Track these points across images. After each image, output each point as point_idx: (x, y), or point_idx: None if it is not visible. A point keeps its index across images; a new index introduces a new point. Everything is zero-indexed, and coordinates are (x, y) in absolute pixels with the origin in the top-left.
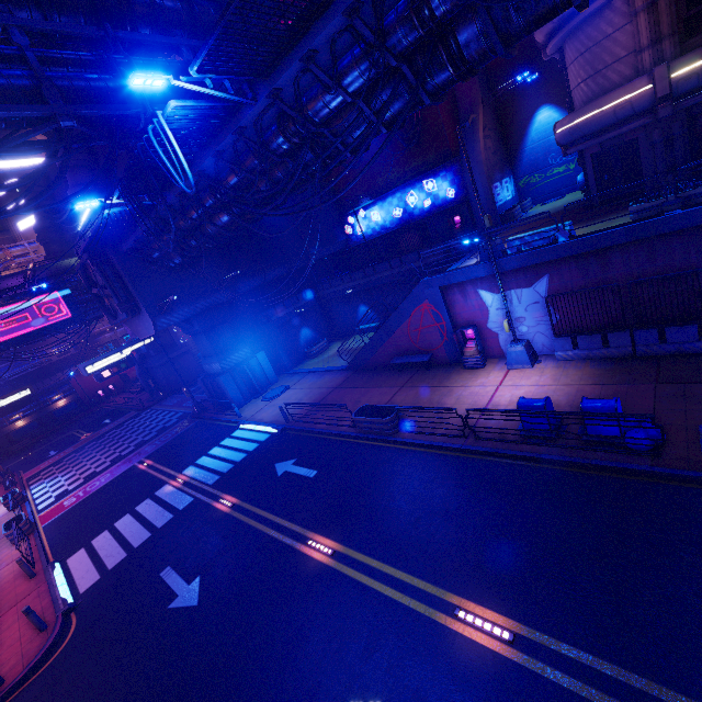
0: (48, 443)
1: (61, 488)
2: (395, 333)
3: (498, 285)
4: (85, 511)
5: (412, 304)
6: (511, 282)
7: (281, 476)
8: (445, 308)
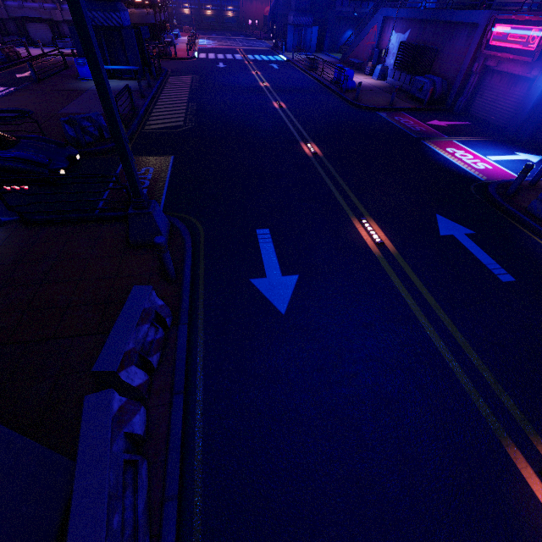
0: (215, 32)
1: (209, 43)
2: (361, 42)
3: (398, 27)
4: (212, 49)
5: (373, 24)
6: (402, 28)
7: (269, 65)
8: (379, 33)
